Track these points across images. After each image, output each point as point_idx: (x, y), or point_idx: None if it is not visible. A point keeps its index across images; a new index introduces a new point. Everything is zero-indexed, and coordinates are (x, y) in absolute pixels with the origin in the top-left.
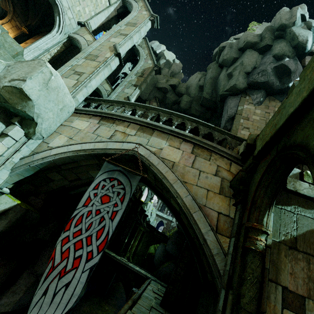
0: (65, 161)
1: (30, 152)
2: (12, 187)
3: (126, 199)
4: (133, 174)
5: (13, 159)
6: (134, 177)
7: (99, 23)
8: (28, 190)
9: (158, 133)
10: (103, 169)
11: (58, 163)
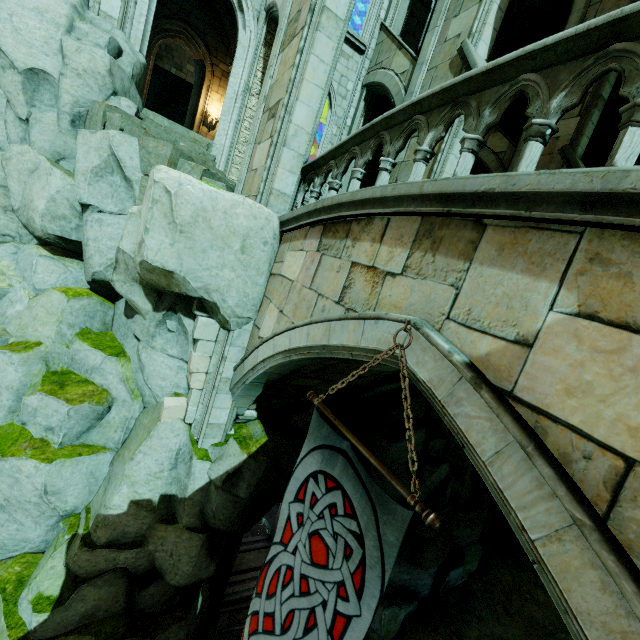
0: (288, 368)
1: (244, 351)
2: (257, 406)
3: (373, 589)
4: (381, 489)
5: (223, 375)
6: (388, 506)
7: None
8: (284, 404)
9: (503, 233)
10: (312, 434)
11: (281, 372)
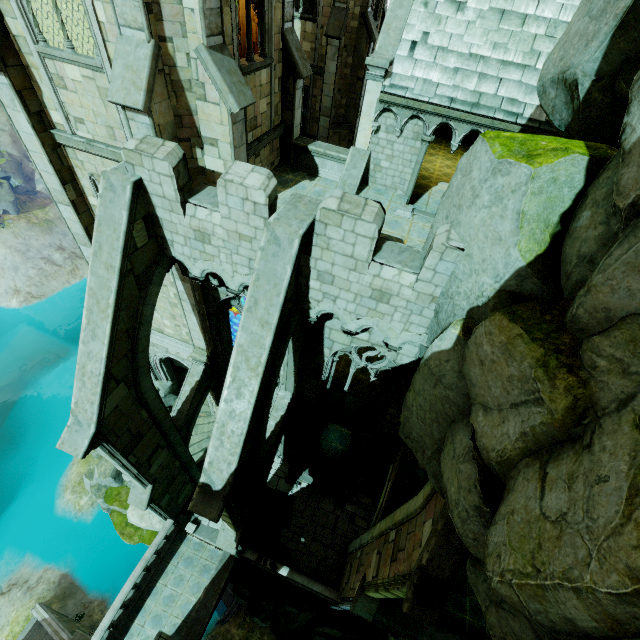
0: None
1: None
2: None
3: None
4: None
5: None
6: None
7: (199, 331)
8: None
9: None
10: None
11: None
